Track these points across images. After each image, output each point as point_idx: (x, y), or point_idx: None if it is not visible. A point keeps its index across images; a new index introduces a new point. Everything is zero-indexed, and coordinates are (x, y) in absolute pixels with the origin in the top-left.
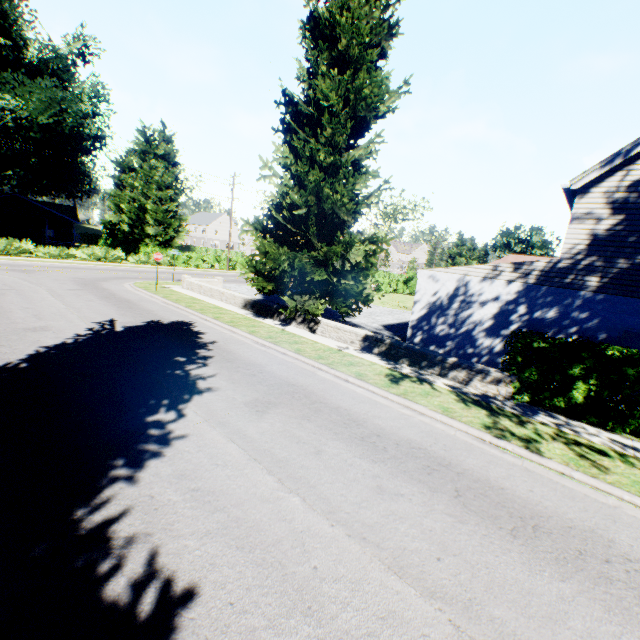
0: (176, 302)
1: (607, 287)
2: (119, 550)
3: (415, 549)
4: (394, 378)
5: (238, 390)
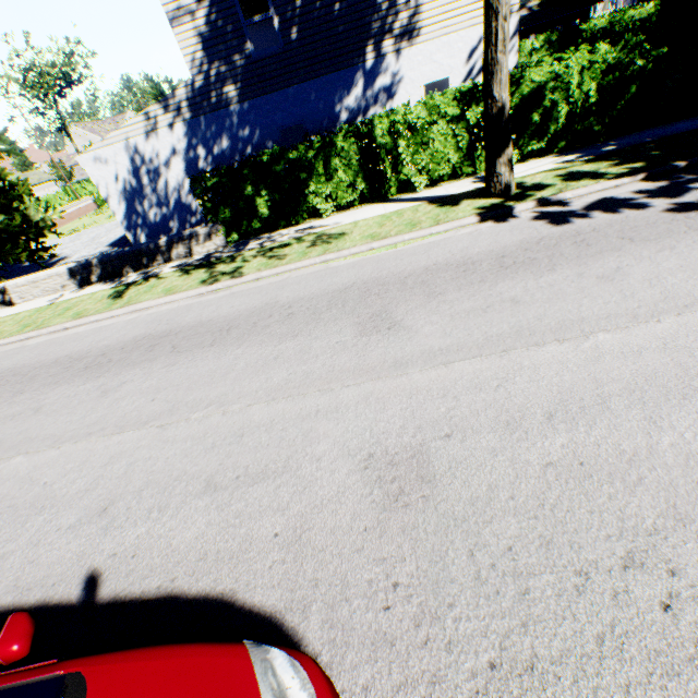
0: None
1: (245, 93)
2: None
3: (135, 408)
4: (119, 294)
5: None
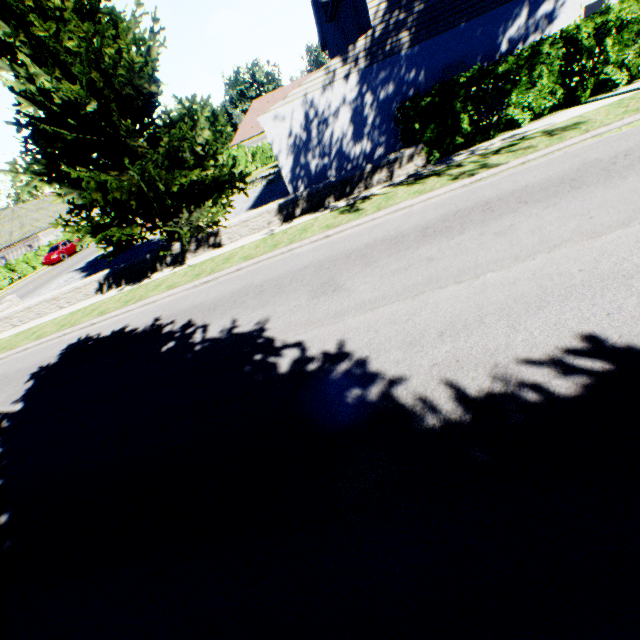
0: (10, 349)
1: (417, 37)
2: (510, 387)
3: (576, 226)
4: (350, 210)
5: (282, 303)
